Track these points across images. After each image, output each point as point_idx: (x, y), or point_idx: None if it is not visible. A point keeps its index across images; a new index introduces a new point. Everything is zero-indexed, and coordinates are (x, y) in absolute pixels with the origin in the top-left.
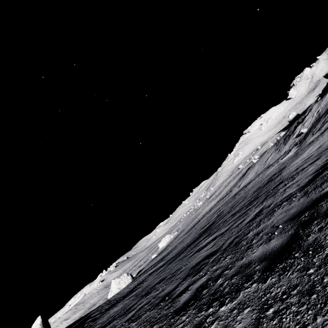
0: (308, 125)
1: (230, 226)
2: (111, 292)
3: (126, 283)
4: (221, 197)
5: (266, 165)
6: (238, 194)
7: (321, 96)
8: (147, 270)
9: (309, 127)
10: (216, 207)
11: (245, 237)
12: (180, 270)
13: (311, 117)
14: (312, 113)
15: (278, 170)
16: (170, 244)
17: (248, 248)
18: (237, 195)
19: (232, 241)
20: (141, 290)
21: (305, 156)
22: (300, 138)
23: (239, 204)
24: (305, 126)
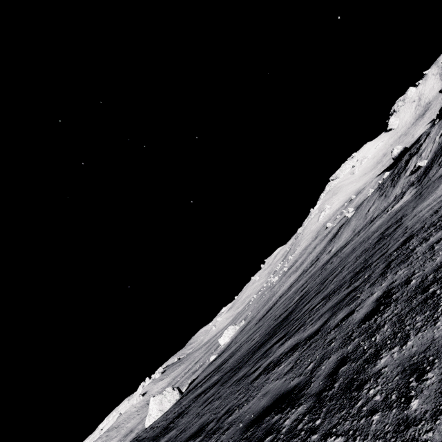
0: (428, 155)
1: (324, 323)
2: (150, 417)
3: (172, 401)
4: (304, 268)
5: (368, 219)
6: (330, 263)
7: (439, 117)
8: (198, 384)
9: (430, 157)
10: (297, 283)
11: (371, 368)
12: (229, 419)
13: (432, 144)
14: (431, 138)
15: (392, 222)
16: (234, 340)
17: (404, 436)
18: (328, 264)
19: (335, 371)
20: (173, 438)
21: (441, 192)
22: (416, 174)
23: (333, 278)
24: (424, 158)
